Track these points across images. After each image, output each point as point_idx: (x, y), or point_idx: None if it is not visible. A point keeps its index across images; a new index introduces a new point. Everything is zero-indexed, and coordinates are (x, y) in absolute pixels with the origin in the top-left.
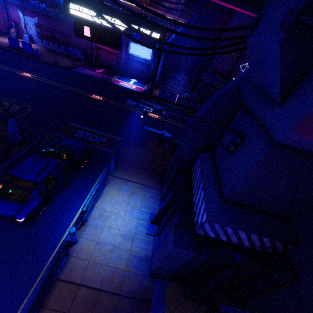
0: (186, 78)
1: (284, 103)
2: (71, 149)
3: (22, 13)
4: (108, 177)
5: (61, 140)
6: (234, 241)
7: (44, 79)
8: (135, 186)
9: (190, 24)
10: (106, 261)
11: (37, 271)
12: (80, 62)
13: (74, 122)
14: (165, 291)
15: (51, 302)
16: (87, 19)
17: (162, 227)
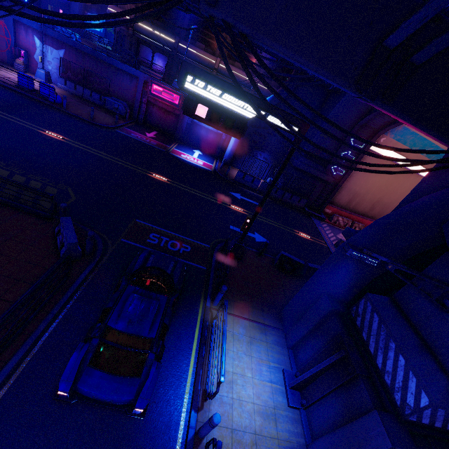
0: (269, 158)
1: None
2: (166, 272)
3: (40, 41)
4: (214, 313)
5: (148, 255)
6: (448, 428)
7: (81, 145)
8: (250, 325)
9: (283, 95)
10: None
11: None
12: (123, 120)
13: (140, 218)
14: None
15: None
16: (206, 97)
17: (319, 398)
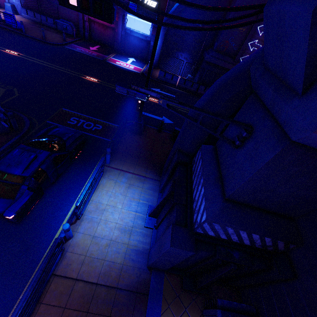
0: (188, 58)
1: (307, 94)
2: (62, 138)
3: None
4: (104, 168)
5: (52, 128)
6: (234, 240)
7: (32, 58)
8: (132, 177)
9: None
10: (103, 256)
11: (32, 267)
12: (72, 38)
13: (66, 107)
14: (162, 283)
15: (47, 298)
16: None
17: (160, 221)
